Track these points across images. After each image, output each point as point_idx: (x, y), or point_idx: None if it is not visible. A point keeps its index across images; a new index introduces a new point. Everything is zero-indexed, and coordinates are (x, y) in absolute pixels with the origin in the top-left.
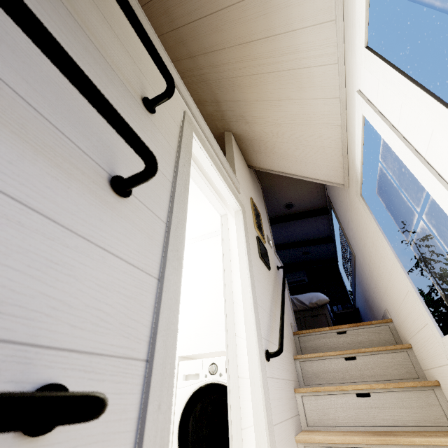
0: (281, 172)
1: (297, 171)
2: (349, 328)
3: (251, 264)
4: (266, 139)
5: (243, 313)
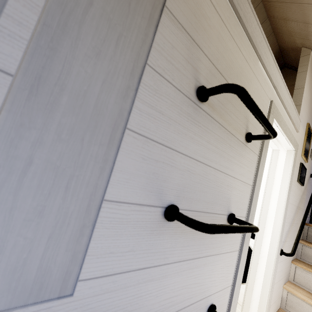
0: None
1: None
2: None
3: (289, 197)
4: None
5: (272, 229)
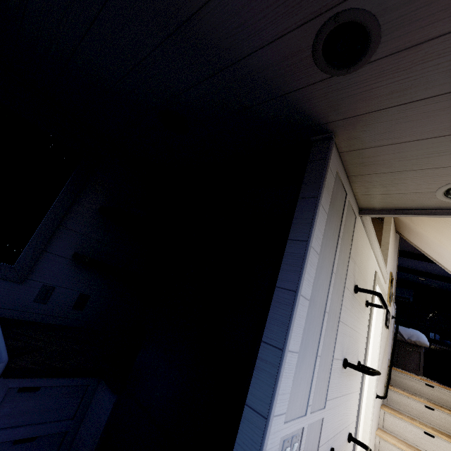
0: (428, 255)
1: (445, 265)
2: (438, 386)
3: (381, 342)
4: (425, 238)
5: None
